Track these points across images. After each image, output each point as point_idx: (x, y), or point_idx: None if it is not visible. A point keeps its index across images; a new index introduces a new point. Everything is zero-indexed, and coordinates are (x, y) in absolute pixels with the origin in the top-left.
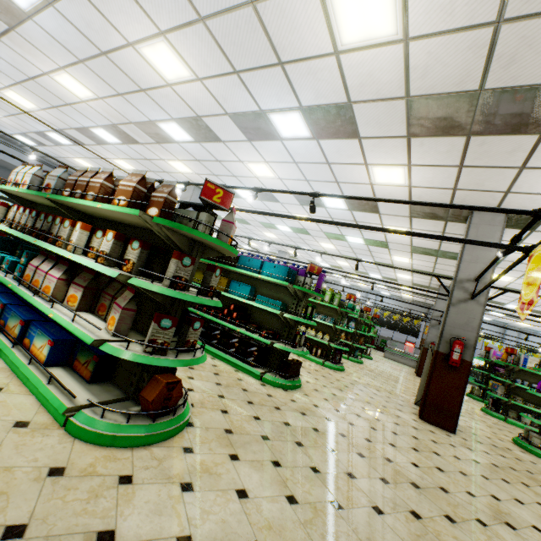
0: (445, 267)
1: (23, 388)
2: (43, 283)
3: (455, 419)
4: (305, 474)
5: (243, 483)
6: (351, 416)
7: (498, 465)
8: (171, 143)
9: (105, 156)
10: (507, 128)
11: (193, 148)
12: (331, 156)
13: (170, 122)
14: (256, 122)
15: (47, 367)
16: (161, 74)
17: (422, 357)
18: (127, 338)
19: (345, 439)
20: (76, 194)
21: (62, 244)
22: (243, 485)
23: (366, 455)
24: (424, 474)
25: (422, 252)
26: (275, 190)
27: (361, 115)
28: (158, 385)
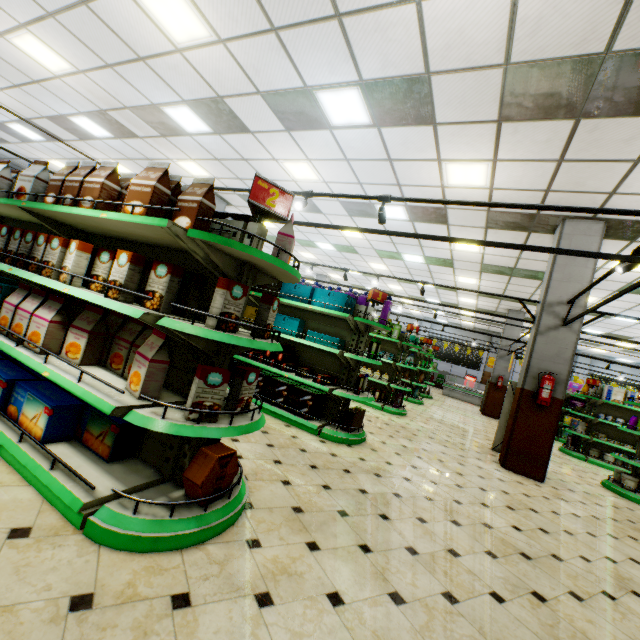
0: (519, 288)
1: (14, 476)
2: (28, 328)
3: (544, 466)
4: (402, 559)
5: (332, 584)
6: (430, 472)
7: (598, 517)
8: (181, 136)
9: (91, 156)
10: (630, 106)
11: (211, 142)
12: (395, 150)
13: (180, 105)
14: (298, 105)
15: (46, 444)
16: (168, 34)
17: (488, 393)
18: (162, 403)
19: (433, 505)
20: (65, 201)
21: (52, 273)
22: (333, 586)
23: (462, 522)
24: (530, 540)
25: (493, 271)
26: (331, 194)
27: (441, 91)
28: (208, 462)
